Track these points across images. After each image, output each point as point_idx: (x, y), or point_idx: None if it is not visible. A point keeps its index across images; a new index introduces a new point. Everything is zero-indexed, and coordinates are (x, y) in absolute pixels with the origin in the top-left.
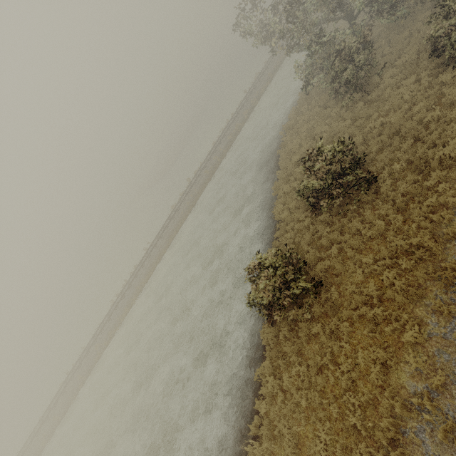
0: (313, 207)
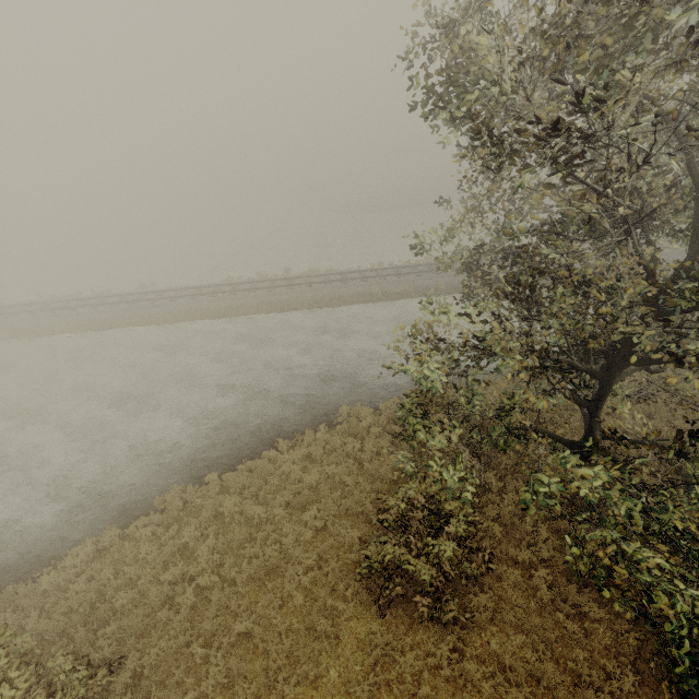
0: None
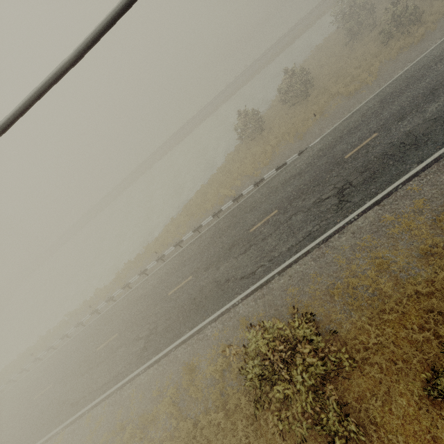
0: (281, 99)
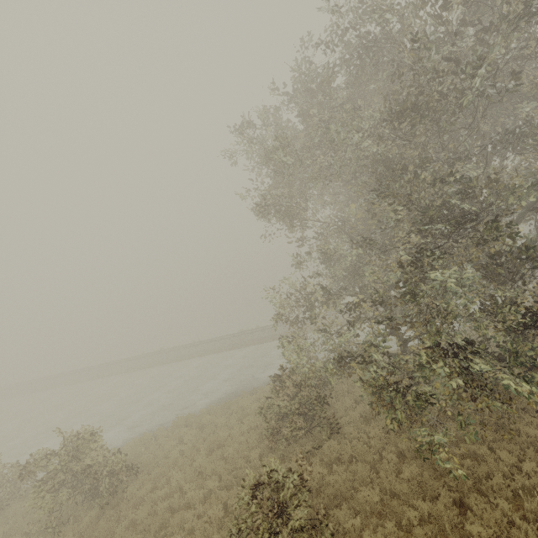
0: None
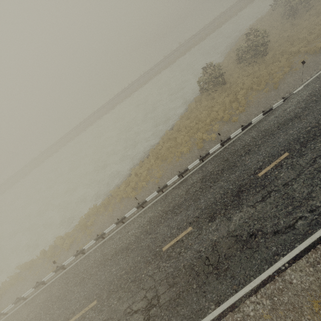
0: (238, 58)
